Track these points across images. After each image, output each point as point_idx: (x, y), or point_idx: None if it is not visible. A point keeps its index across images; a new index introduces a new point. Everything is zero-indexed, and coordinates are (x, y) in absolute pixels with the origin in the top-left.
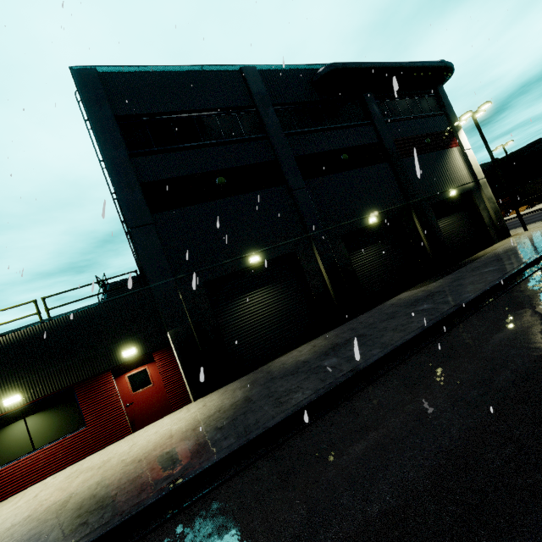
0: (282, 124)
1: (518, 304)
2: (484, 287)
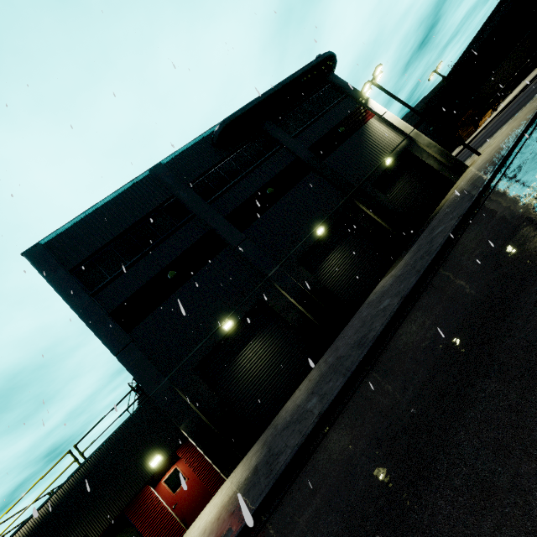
0: (204, 195)
1: (445, 281)
2: (425, 264)
